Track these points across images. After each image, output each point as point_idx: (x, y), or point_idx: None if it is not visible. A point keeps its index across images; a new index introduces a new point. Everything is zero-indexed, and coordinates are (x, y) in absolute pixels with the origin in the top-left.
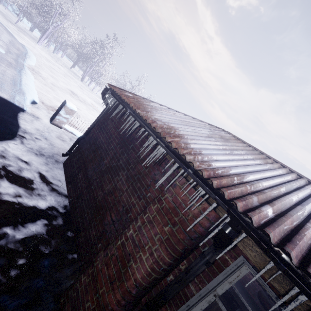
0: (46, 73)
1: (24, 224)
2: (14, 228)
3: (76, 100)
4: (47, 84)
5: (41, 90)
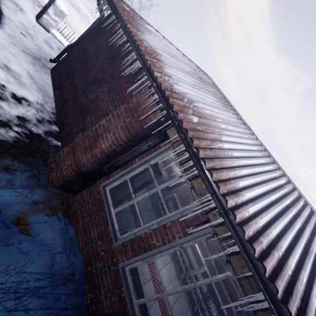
0: None
1: (16, 106)
2: (8, 105)
3: (67, 3)
4: None
5: None
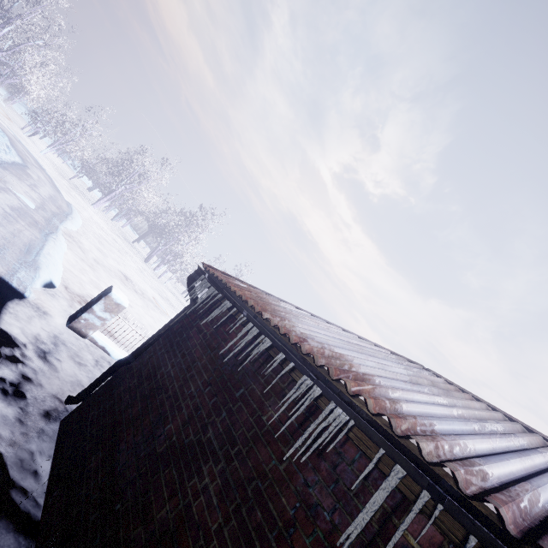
0: (91, 244)
1: None
2: None
3: (128, 290)
4: (87, 259)
5: (72, 266)
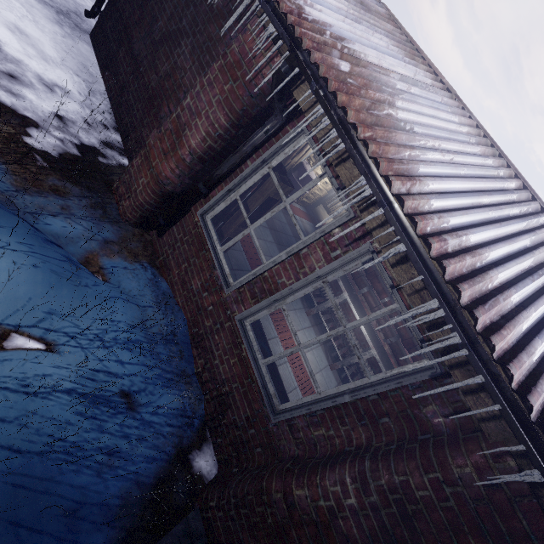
0: None
1: (49, 96)
2: (36, 95)
3: None
4: None
5: None
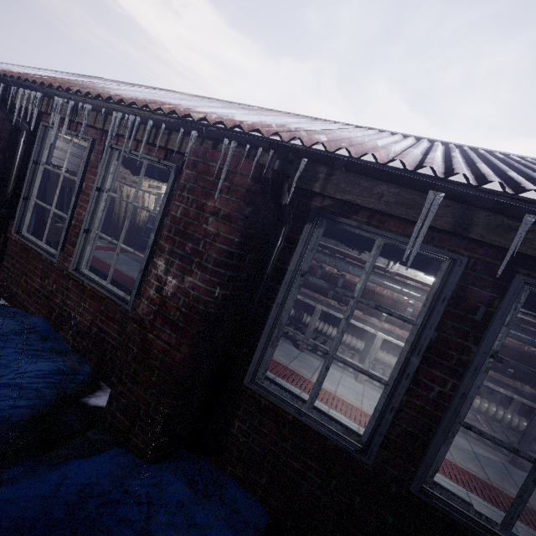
0: None
1: None
2: None
3: None
4: None
5: None
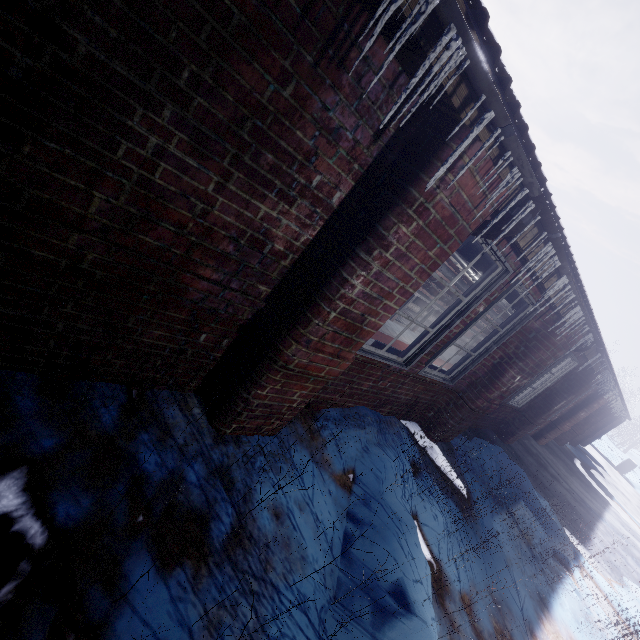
0: None
1: None
2: None
3: None
4: None
5: None
